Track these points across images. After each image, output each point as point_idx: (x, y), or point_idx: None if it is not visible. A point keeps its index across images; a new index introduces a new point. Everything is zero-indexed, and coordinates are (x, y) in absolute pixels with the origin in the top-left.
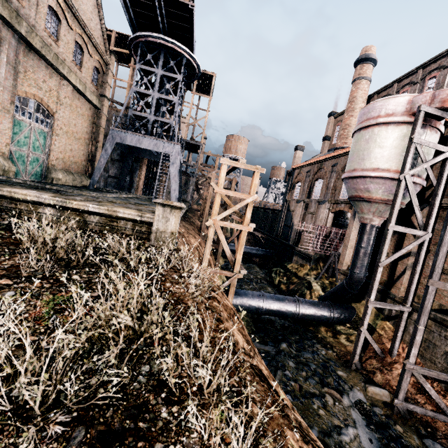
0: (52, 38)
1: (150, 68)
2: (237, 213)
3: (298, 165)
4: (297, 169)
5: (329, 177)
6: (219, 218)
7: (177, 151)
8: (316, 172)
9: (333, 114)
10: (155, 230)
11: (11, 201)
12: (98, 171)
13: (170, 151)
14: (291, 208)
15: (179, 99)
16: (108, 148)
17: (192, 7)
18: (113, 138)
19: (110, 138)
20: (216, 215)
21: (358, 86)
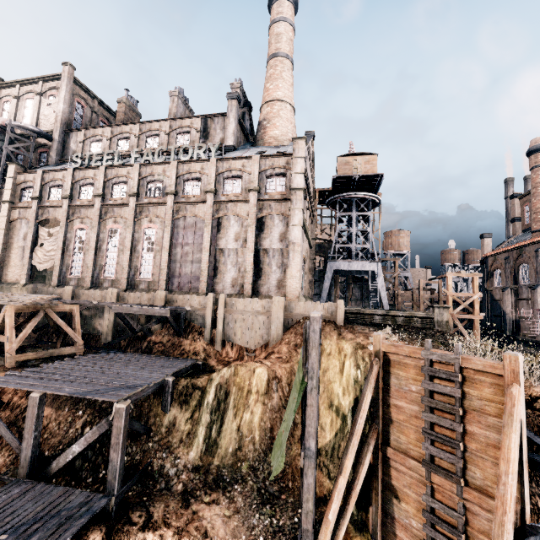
0: (306, 221)
1: (347, 214)
2: (467, 307)
3: (490, 253)
4: (491, 257)
5: (535, 262)
6: (455, 312)
7: (380, 267)
8: (516, 258)
9: (516, 196)
10: (436, 321)
11: (361, 315)
12: (324, 292)
13: (374, 268)
14: (496, 296)
15: (369, 227)
16: (329, 274)
17: (382, 174)
18: (331, 267)
19: (329, 267)
20: (451, 310)
21: (538, 173)
